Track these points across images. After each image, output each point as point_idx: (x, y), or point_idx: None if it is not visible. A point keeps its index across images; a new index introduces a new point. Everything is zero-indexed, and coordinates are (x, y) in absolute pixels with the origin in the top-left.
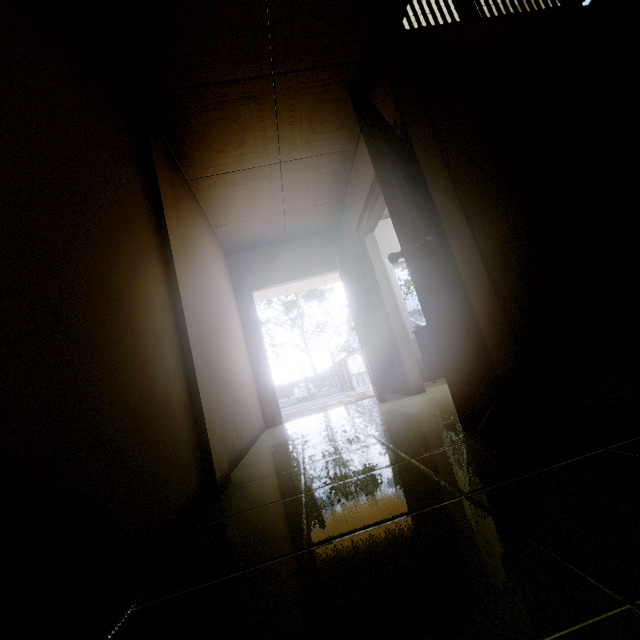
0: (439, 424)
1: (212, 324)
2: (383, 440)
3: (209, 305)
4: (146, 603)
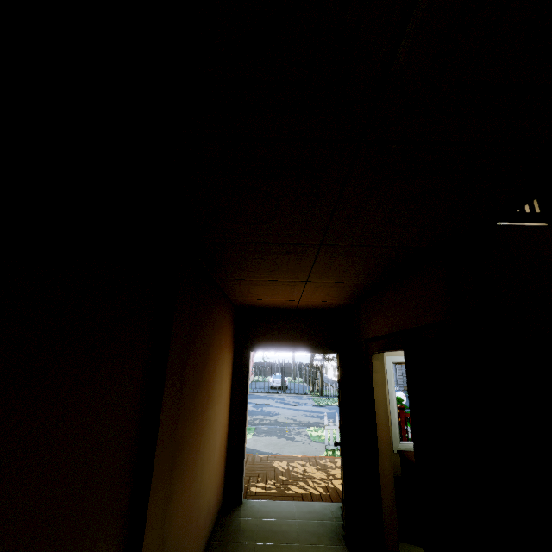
0: None
1: (191, 457)
2: None
3: (195, 430)
4: None
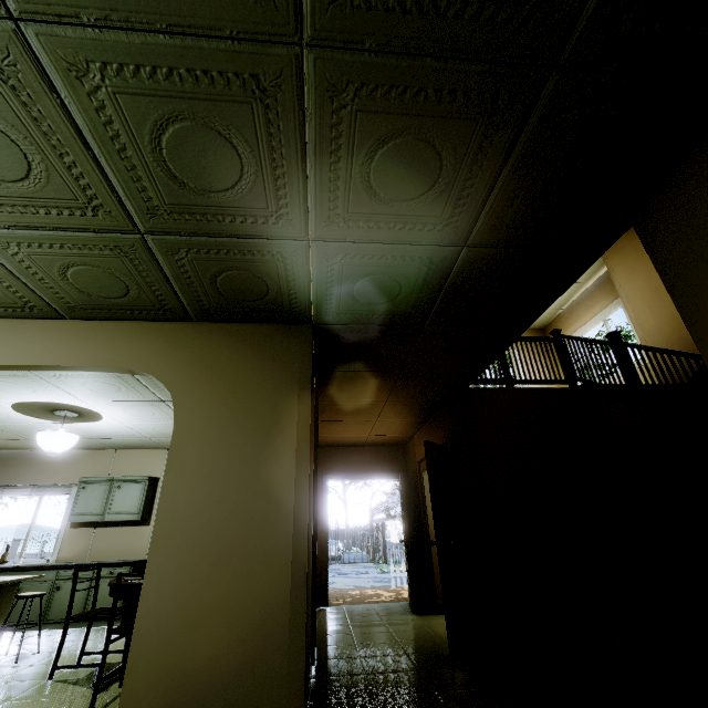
0: (443, 651)
1: None
2: (408, 653)
3: None
4: (314, 701)
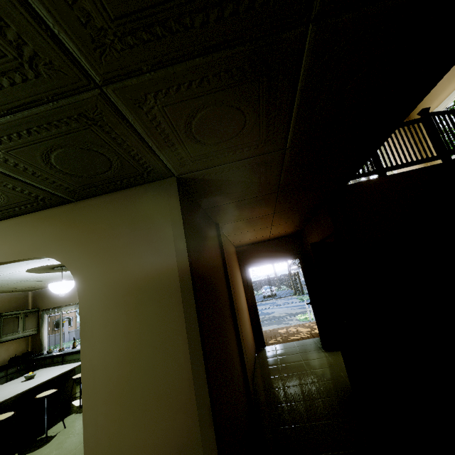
0: (350, 395)
1: (240, 315)
2: (323, 397)
3: (238, 305)
4: None
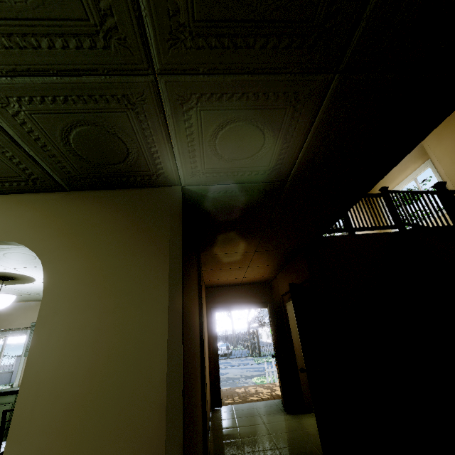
0: None
1: None
2: None
3: None
4: None
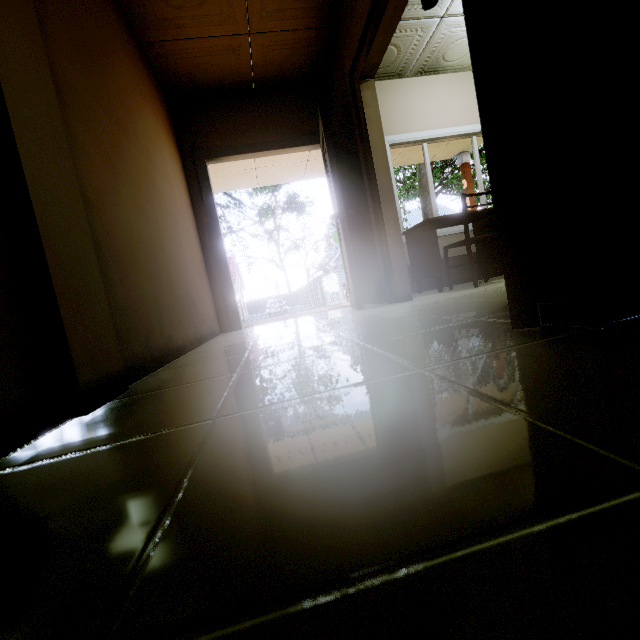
0: (450, 325)
1: (119, 166)
2: (365, 343)
3: (115, 136)
4: None
